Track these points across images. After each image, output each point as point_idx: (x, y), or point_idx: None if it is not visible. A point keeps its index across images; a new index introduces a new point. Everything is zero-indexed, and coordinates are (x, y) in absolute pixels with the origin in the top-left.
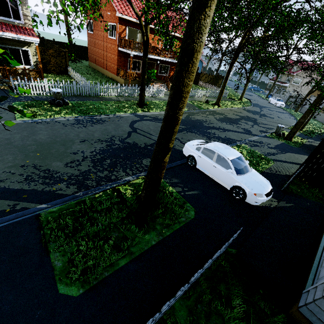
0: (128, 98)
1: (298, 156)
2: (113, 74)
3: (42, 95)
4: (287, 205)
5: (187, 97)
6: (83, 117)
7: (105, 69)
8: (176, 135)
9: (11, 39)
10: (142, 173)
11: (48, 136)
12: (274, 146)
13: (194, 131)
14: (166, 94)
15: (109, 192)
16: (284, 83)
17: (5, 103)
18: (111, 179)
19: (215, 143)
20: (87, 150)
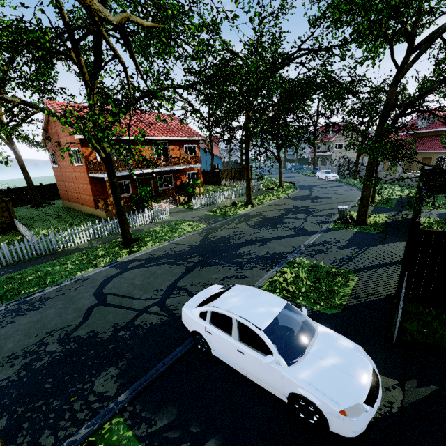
0: (109, 238)
1: (389, 248)
2: (91, 208)
3: None
4: (424, 392)
5: None
6: (3, 306)
7: (81, 205)
8: (181, 281)
9: None
10: (81, 429)
11: None
12: (346, 242)
13: (214, 261)
14: (174, 212)
15: None
16: (326, 152)
17: None
18: None
19: (233, 291)
20: None
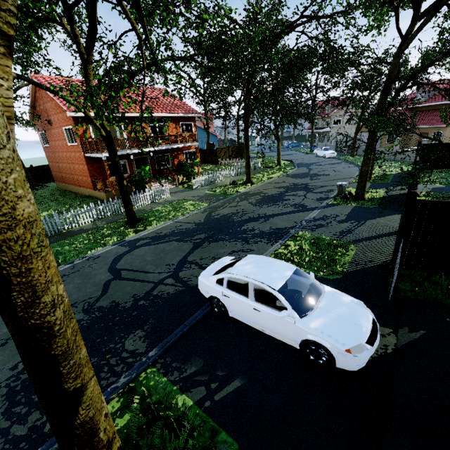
0: (112, 218)
1: (385, 220)
2: (89, 190)
3: None
4: (414, 336)
5: (34, 268)
6: None
7: (78, 186)
8: (191, 256)
9: None
10: (120, 378)
11: None
12: (345, 216)
13: (220, 237)
14: (174, 192)
15: None
16: (324, 128)
17: None
18: (42, 434)
19: (246, 260)
20: (5, 365)
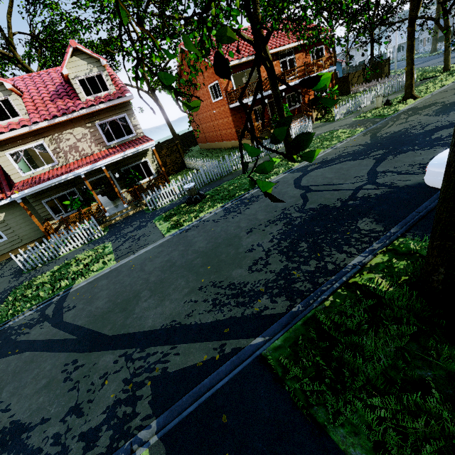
0: (267, 157)
1: None
2: (232, 142)
3: (174, 200)
4: None
5: None
6: (229, 203)
7: (221, 141)
8: (380, 168)
9: (130, 157)
10: (373, 245)
11: (207, 241)
12: None
13: (406, 149)
14: (314, 128)
15: (343, 292)
16: None
17: (147, 223)
18: (328, 270)
19: None
20: (262, 240)
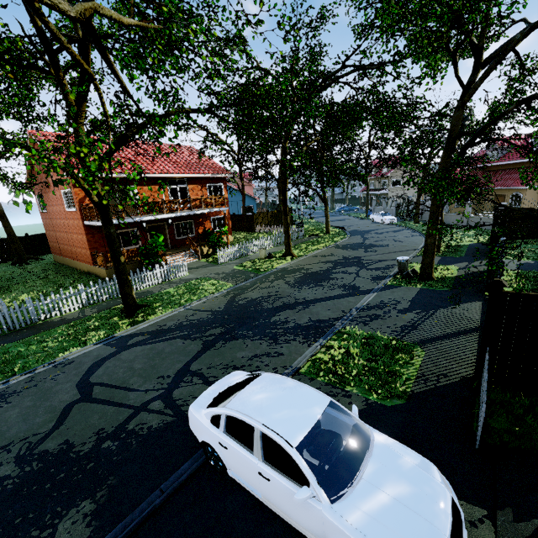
0: (107, 304)
1: (462, 310)
2: (88, 265)
3: None
4: (525, 531)
5: None
6: None
7: (76, 260)
8: (196, 363)
9: None
10: None
11: None
12: (408, 303)
13: (241, 333)
14: (195, 268)
15: None
16: (381, 189)
17: None
18: None
19: (258, 384)
20: None
